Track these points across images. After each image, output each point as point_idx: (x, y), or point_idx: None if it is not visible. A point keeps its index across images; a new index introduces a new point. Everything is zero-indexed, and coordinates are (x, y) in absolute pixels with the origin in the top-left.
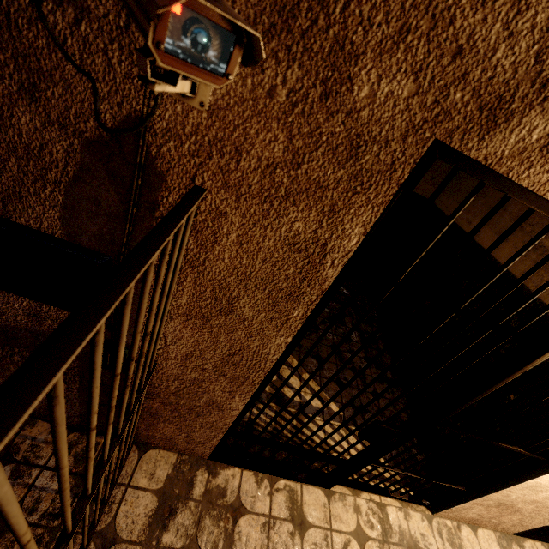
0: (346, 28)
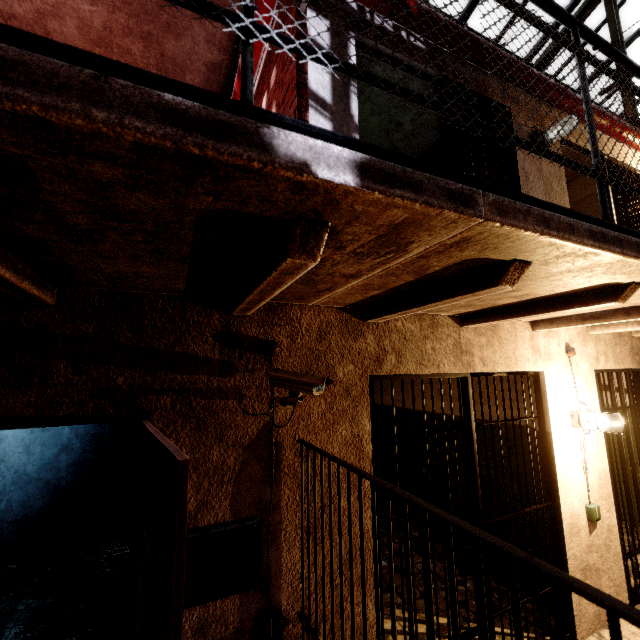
0: (327, 362)
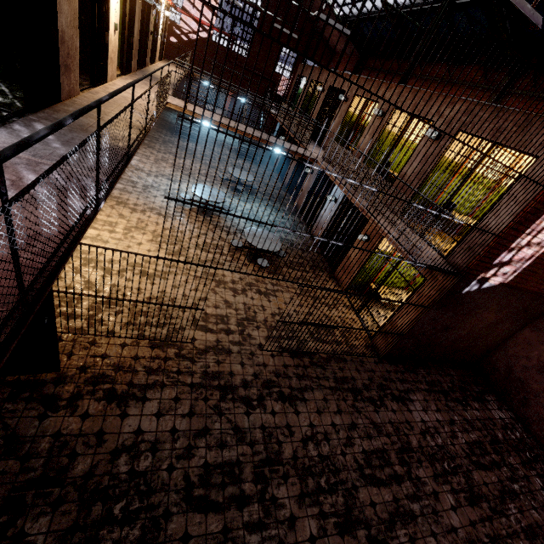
0: None
